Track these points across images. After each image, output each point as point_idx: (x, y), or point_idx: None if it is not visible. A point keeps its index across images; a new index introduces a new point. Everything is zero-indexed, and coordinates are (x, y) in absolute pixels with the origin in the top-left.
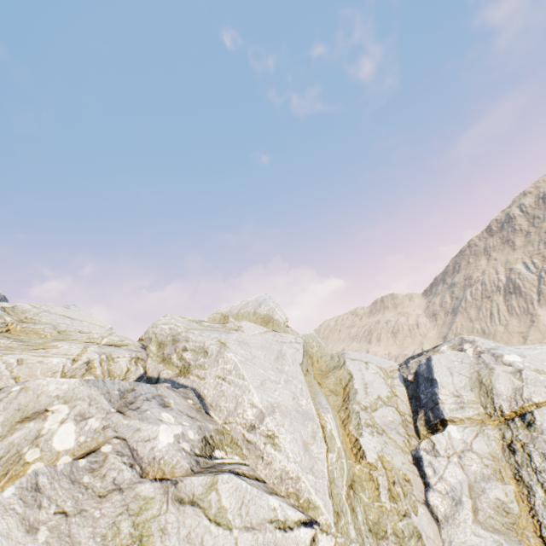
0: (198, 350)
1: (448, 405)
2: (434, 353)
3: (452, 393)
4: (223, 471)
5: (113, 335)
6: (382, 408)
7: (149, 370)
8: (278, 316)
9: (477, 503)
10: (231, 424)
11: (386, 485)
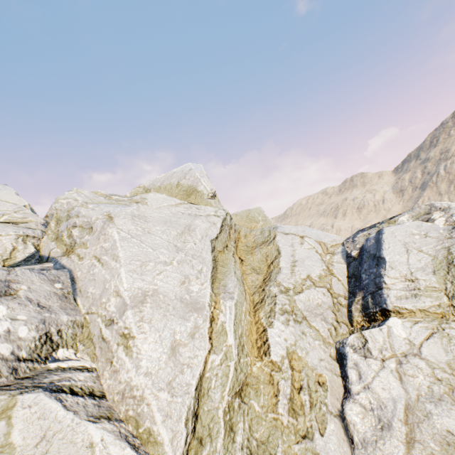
0: (85, 226)
1: (395, 292)
2: (389, 225)
3: (404, 276)
4: (37, 386)
5: (18, 213)
6: (310, 289)
7: (42, 249)
8: (202, 188)
9: (415, 432)
10: (92, 315)
11: (287, 392)
